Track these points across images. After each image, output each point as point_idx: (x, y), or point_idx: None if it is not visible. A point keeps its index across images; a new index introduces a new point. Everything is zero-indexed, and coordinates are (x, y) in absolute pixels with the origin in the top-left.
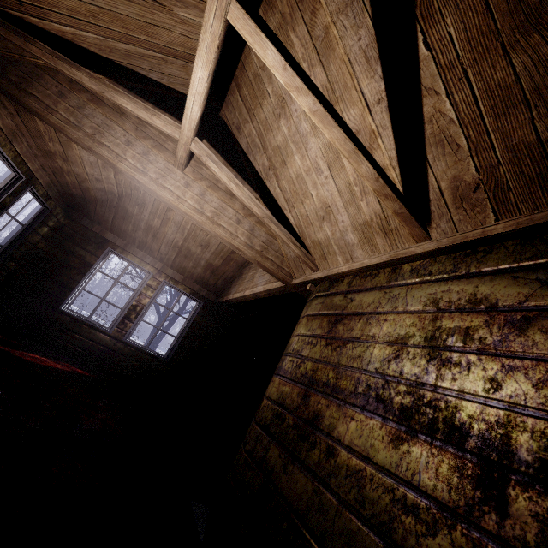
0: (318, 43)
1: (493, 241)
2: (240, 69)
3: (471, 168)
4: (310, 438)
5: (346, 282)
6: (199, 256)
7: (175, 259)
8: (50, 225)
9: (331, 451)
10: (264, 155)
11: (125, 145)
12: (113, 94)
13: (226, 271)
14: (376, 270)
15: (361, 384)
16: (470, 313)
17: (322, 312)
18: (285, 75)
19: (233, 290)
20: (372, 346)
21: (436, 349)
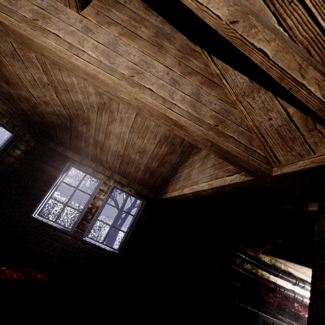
0: None
1: None
2: None
3: None
4: None
5: None
6: (139, 161)
7: (119, 167)
8: (23, 149)
9: None
10: None
11: None
12: None
13: (162, 172)
14: None
15: None
16: None
17: None
18: None
19: (170, 189)
20: None
21: None
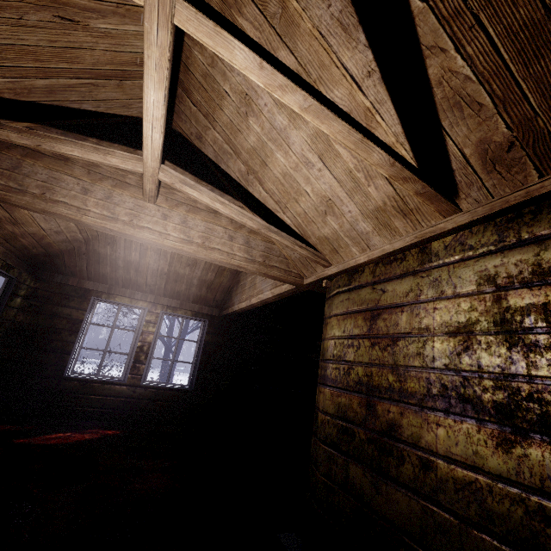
0: (275, 22)
1: (541, 199)
2: (183, 72)
3: (500, 126)
4: (394, 452)
5: (368, 272)
6: (190, 276)
7: (165, 287)
8: (21, 294)
9: (427, 464)
10: (238, 160)
11: (82, 194)
12: (52, 144)
13: (222, 283)
14: (400, 253)
15: (433, 384)
16: (542, 287)
17: (352, 309)
18: (263, 75)
19: (236, 300)
20: (430, 340)
21: (513, 334)
